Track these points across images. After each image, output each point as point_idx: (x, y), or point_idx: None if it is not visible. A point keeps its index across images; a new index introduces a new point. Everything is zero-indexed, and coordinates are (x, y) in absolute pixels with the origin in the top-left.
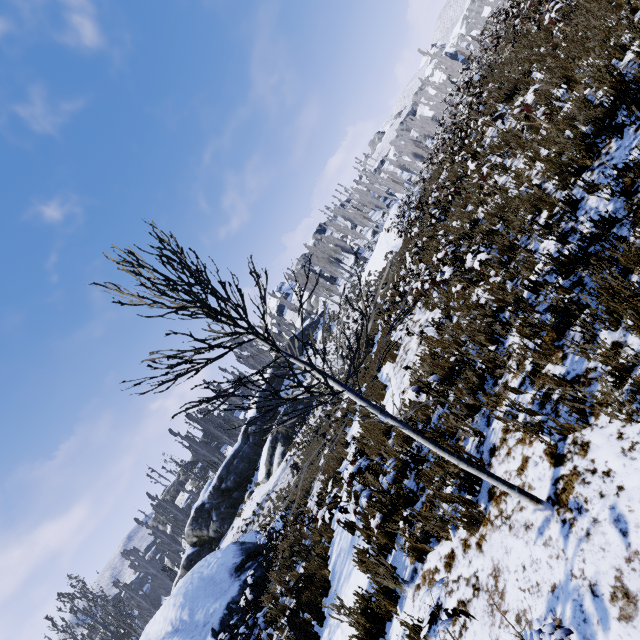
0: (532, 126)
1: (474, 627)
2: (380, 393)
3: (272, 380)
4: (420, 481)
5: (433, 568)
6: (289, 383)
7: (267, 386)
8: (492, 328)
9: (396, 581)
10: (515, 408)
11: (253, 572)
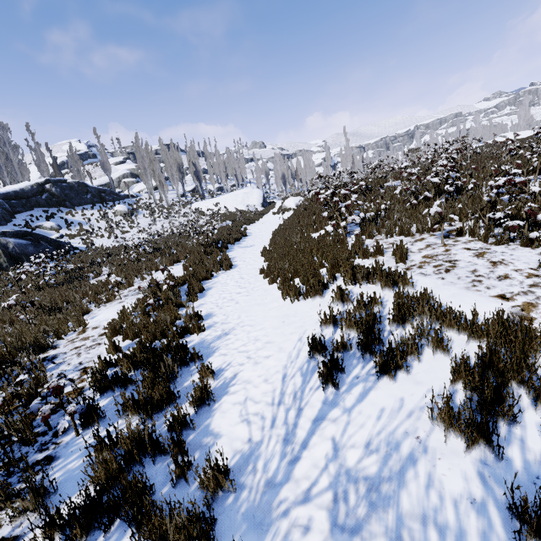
0: None
1: None
2: (405, 280)
3: (18, 196)
4: None
5: None
6: (40, 216)
7: (5, 195)
8: None
9: None
10: None
11: None
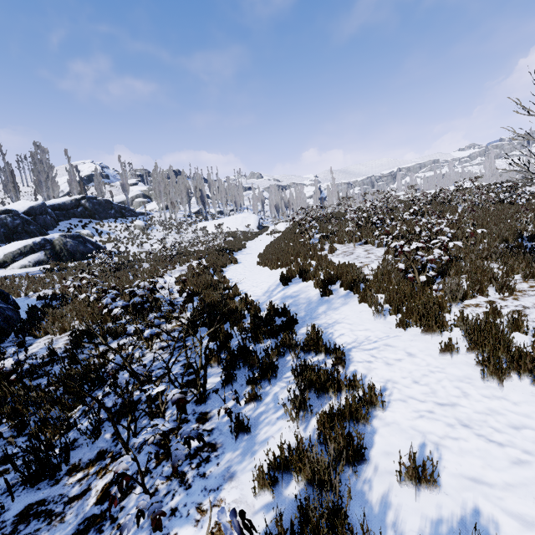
0: (456, 225)
1: (534, 314)
2: (326, 257)
3: (61, 208)
4: (445, 279)
5: (475, 303)
6: (77, 225)
7: (52, 206)
8: (482, 254)
9: (455, 298)
10: (528, 270)
11: (3, 308)
